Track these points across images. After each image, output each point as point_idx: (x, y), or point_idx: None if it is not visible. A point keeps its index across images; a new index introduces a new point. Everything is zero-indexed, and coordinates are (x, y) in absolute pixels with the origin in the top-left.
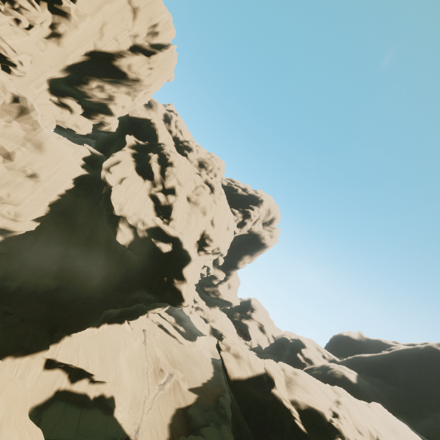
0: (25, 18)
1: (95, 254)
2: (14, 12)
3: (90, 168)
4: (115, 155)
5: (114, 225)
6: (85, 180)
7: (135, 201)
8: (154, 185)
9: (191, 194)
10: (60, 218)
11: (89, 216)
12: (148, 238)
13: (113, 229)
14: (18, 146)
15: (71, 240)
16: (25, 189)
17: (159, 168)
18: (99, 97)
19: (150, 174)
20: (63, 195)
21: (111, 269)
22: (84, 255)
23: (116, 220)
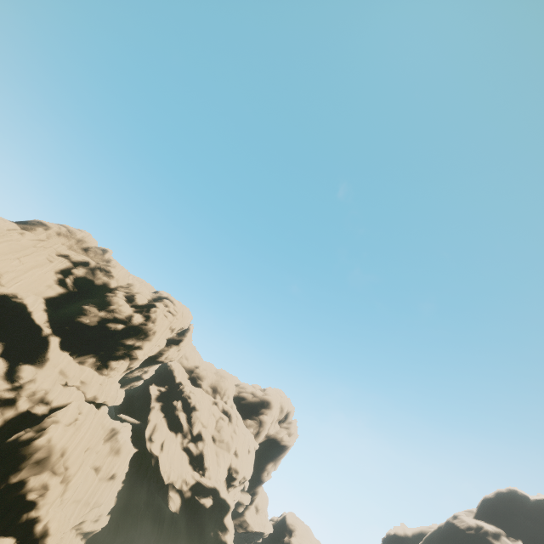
0: (117, 371)
1: (150, 529)
2: (112, 372)
3: (134, 440)
4: (151, 419)
5: (164, 494)
6: (135, 457)
7: (176, 462)
8: (184, 436)
9: (215, 433)
10: (120, 502)
11: (141, 492)
12: (191, 497)
13: (165, 499)
14: (106, 458)
15: (132, 522)
16: (107, 489)
17: (185, 417)
18: (137, 375)
19: (180, 426)
20: (124, 480)
21: (164, 539)
22: (143, 533)
23: (165, 488)
